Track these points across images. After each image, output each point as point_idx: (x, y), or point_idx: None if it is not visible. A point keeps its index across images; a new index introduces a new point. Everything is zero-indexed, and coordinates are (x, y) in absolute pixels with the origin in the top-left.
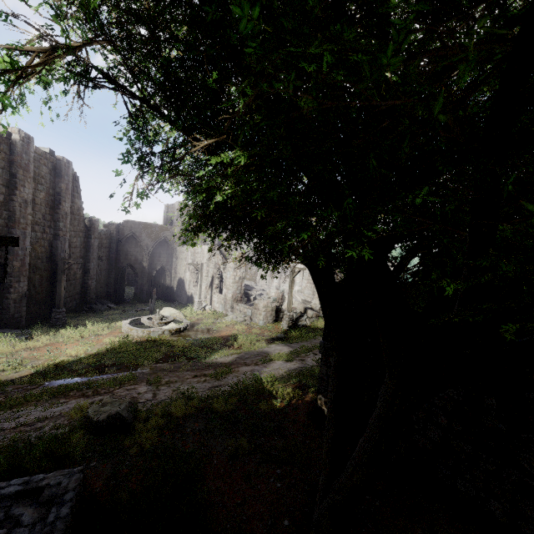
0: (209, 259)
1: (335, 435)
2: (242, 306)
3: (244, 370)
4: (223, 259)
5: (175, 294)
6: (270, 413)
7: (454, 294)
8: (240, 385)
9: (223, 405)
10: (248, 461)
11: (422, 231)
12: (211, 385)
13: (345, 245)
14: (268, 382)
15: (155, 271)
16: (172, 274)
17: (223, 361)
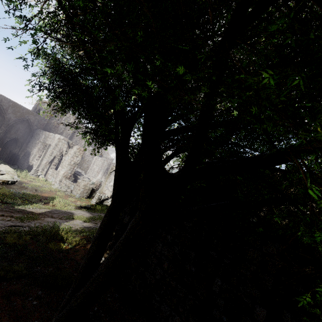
0: (56, 144)
1: (92, 257)
2: (68, 182)
3: (49, 220)
4: (67, 147)
5: (18, 161)
6: (55, 251)
7: (191, 189)
8: (40, 228)
9: (15, 239)
10: (15, 283)
11: (184, 133)
12: (13, 224)
13: (142, 136)
14: (63, 230)
15: (8, 139)
16: (22, 146)
17: (34, 211)
